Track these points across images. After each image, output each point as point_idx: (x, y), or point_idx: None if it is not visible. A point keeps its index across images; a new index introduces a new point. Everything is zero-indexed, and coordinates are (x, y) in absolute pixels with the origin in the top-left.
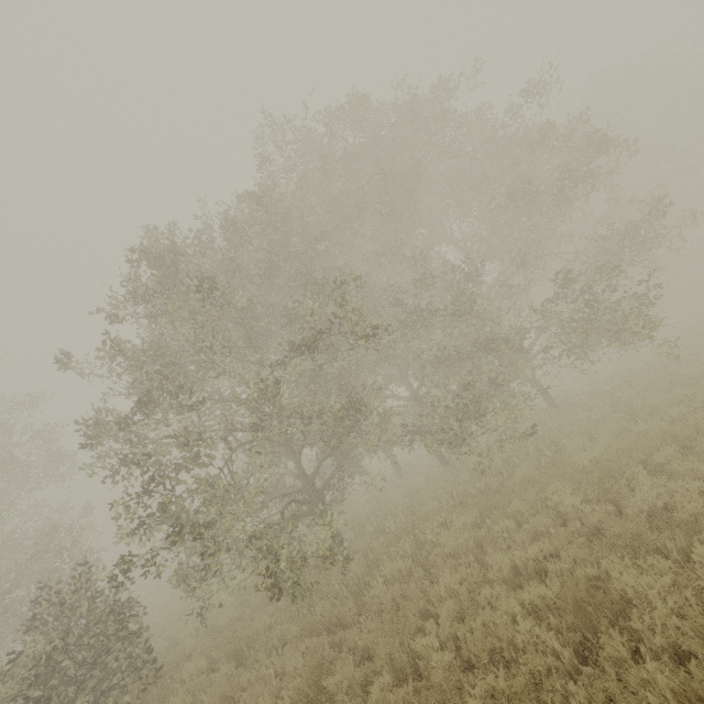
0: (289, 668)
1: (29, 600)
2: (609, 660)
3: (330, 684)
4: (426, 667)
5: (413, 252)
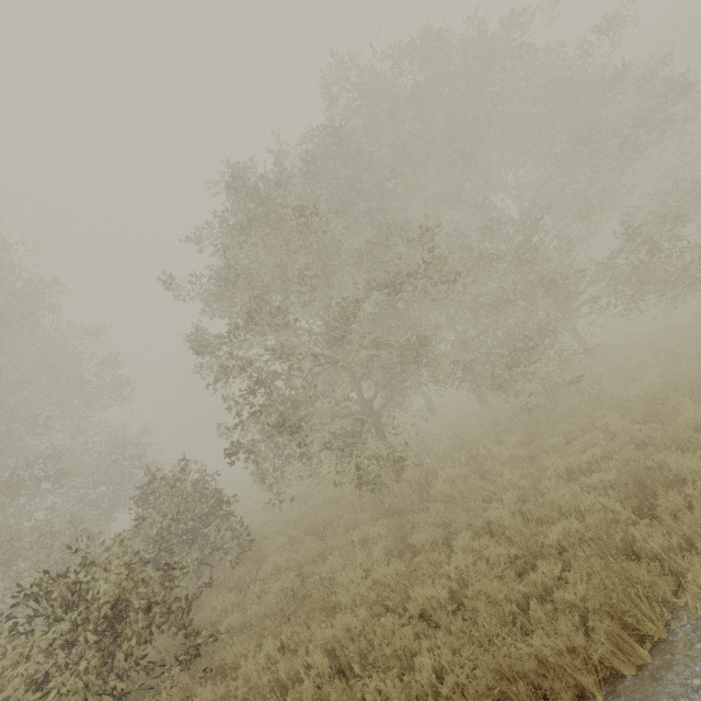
0: (375, 533)
1: (110, 497)
2: (666, 511)
3: (416, 540)
4: (497, 530)
5: (473, 198)
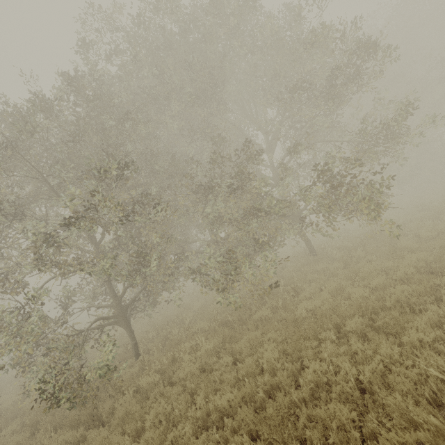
0: None
1: None
2: None
3: None
4: None
5: (214, 132)
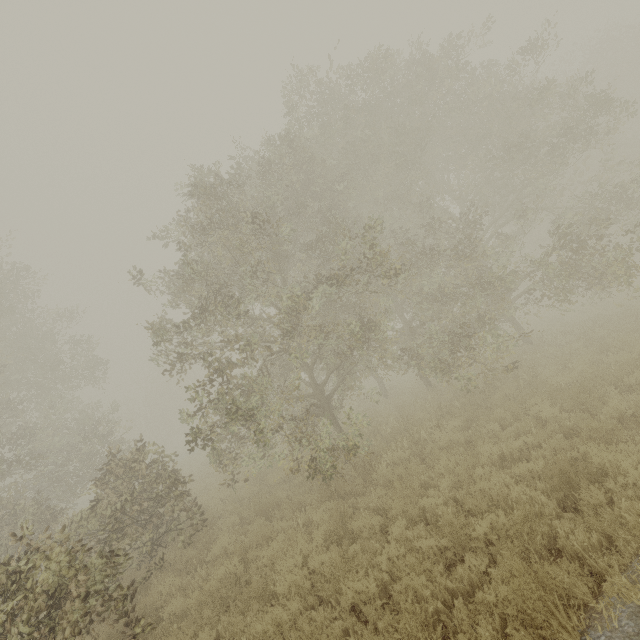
0: (317, 517)
1: (78, 473)
2: (588, 506)
3: (355, 526)
4: (431, 517)
5: (418, 198)
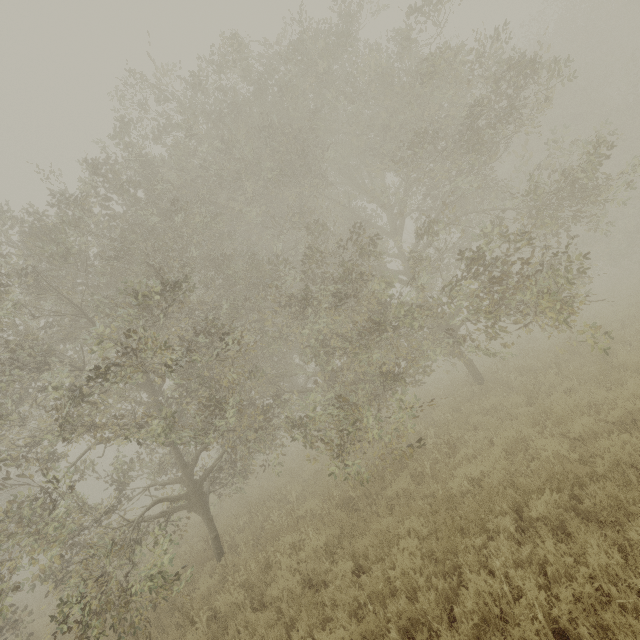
0: None
1: None
2: None
3: None
4: None
5: (309, 216)
